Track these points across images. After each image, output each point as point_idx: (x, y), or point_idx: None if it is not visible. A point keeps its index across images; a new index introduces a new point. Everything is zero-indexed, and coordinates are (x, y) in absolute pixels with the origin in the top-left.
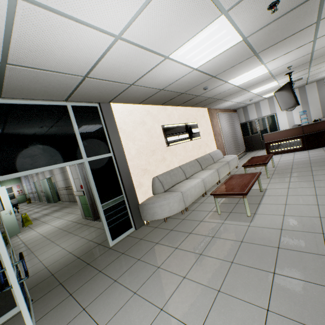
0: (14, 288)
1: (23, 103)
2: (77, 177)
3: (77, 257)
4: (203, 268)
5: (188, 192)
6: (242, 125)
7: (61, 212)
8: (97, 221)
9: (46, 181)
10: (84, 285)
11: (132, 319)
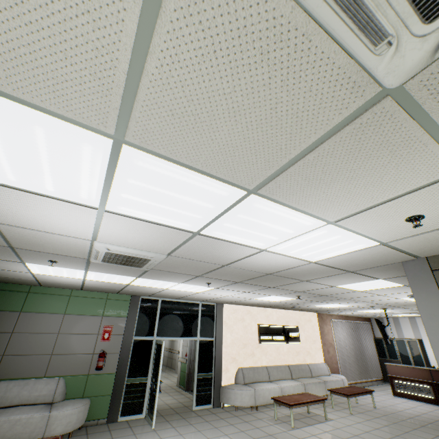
0: (157, 393)
1: (182, 301)
2: (186, 345)
3: (171, 407)
4: (238, 435)
5: (261, 392)
6: (377, 341)
7: None
8: (187, 391)
9: None
10: (174, 420)
11: (194, 436)
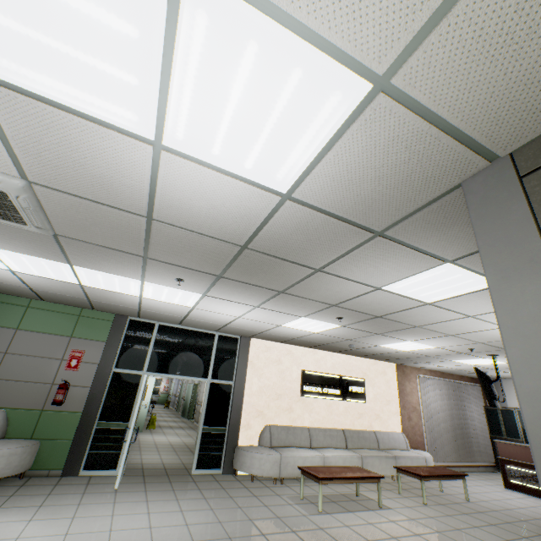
0: (127, 443)
1: (190, 329)
2: None
3: (165, 468)
4: (229, 512)
5: (291, 459)
6: (489, 411)
7: (184, 430)
8: None
9: (192, 387)
10: (155, 482)
11: (164, 505)
